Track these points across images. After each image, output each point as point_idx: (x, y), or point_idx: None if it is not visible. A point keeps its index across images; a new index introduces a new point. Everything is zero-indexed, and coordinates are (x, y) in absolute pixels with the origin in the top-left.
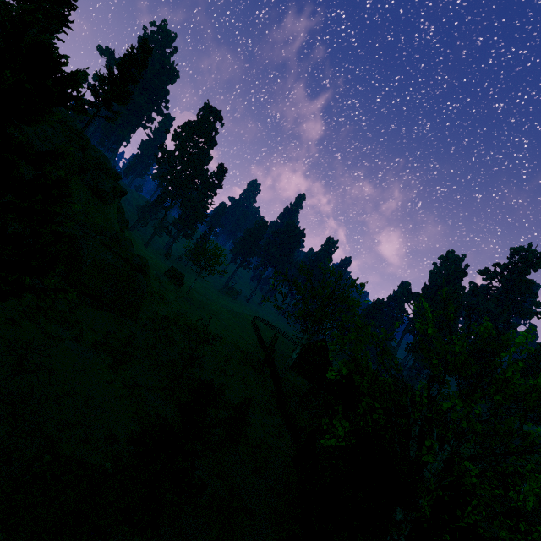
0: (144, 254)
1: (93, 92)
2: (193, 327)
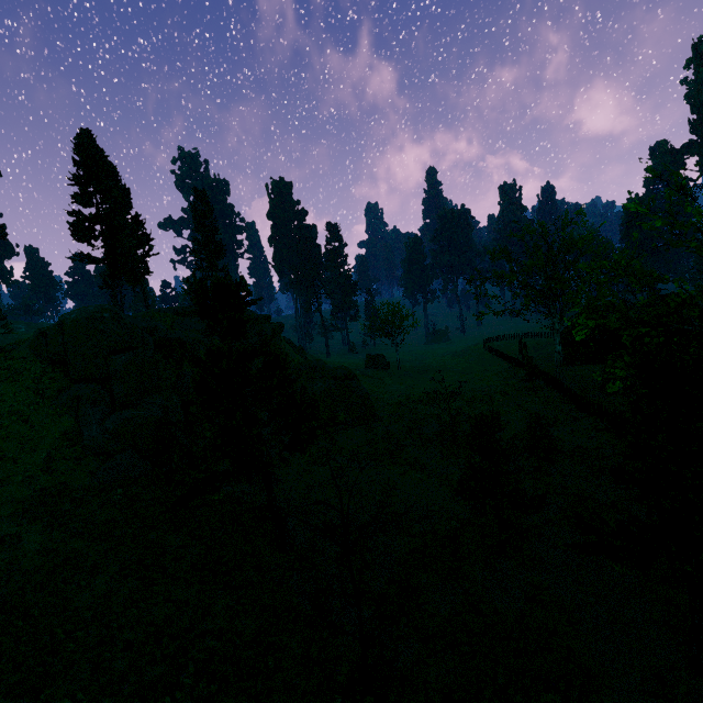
0: (335, 363)
1: (199, 269)
2: (430, 394)
